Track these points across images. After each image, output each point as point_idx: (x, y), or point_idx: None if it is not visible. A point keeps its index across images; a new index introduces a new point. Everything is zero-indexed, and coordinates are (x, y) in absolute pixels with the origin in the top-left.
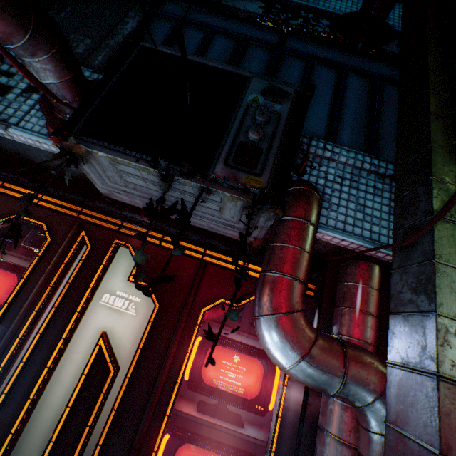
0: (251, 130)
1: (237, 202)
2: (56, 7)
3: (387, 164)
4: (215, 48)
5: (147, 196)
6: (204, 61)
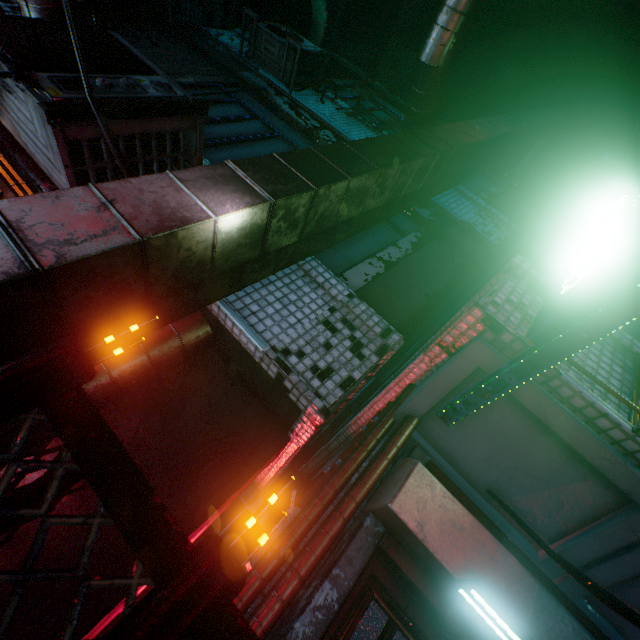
0: (102, 78)
1: (31, 102)
2: (142, 46)
3: None
4: (244, 125)
5: (6, 106)
6: (142, 57)
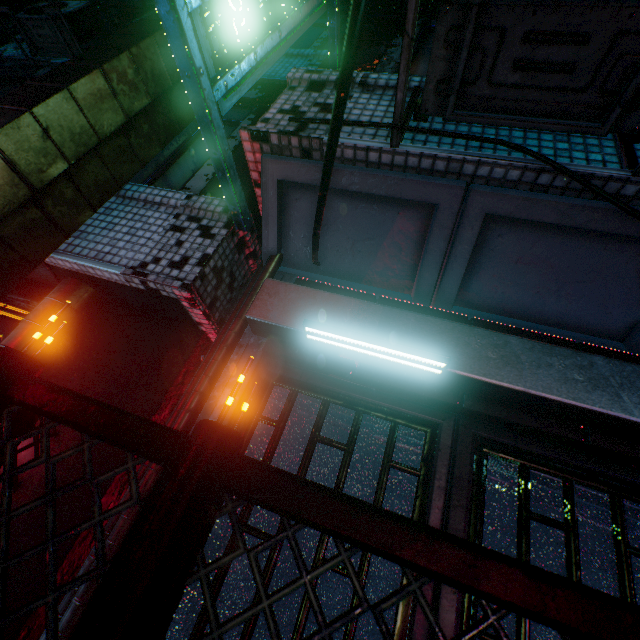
0: None
1: None
2: None
3: (133, 187)
4: None
5: None
6: None
